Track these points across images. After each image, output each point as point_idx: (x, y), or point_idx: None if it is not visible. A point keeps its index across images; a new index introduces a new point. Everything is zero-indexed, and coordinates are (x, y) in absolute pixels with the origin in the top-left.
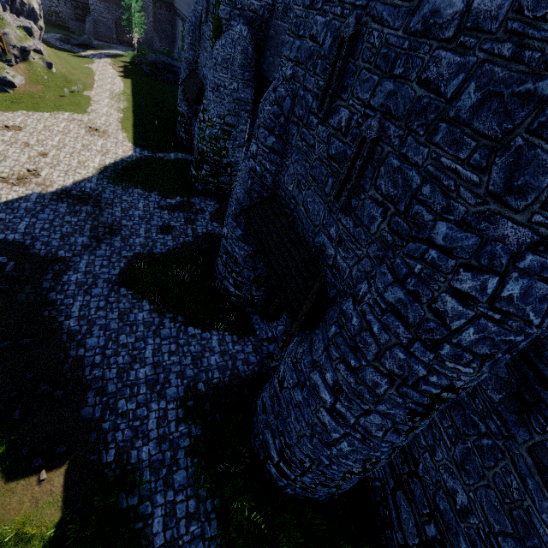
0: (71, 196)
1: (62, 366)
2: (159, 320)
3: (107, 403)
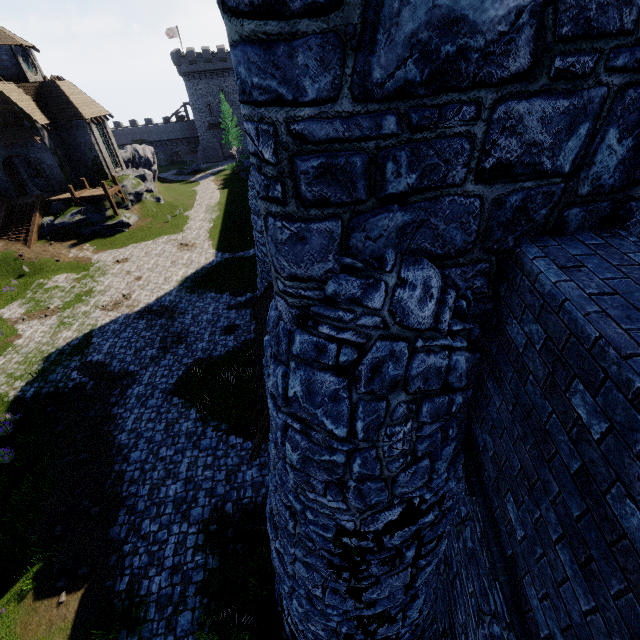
0: (151, 312)
1: (106, 482)
2: (202, 429)
3: (133, 523)
